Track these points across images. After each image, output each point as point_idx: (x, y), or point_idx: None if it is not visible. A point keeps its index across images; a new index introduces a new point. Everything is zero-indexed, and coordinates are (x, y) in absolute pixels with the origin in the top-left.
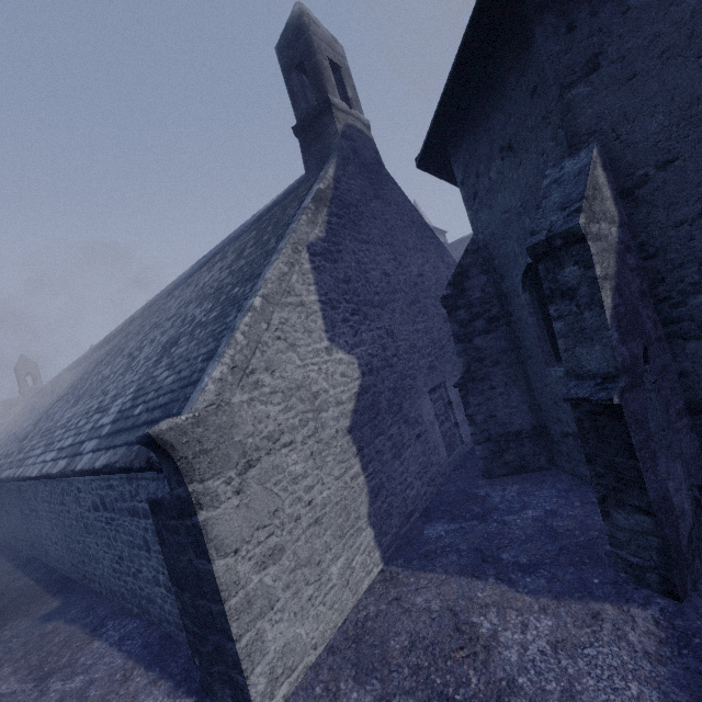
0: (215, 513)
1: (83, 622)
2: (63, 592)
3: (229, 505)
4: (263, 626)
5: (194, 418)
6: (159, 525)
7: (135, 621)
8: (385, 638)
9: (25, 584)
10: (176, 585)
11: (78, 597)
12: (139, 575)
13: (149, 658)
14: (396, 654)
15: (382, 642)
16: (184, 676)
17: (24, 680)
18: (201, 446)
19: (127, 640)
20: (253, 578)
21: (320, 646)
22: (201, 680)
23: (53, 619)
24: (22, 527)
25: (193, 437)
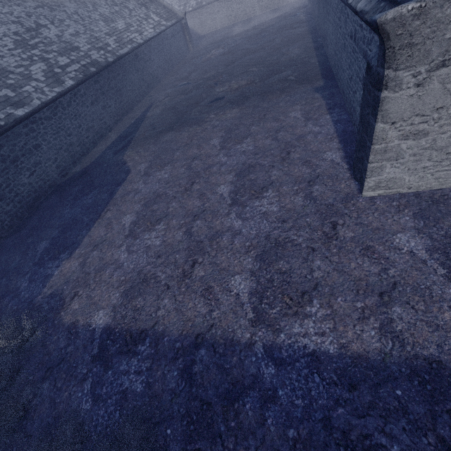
0: (392, 96)
1: (327, 102)
2: (326, 78)
3: (406, 93)
4: (386, 165)
5: (418, 9)
6: (365, 82)
7: (345, 115)
8: (450, 214)
9: (314, 63)
10: (360, 118)
11: (330, 85)
12: (355, 94)
13: (342, 138)
14: (446, 223)
15: (446, 213)
16: (350, 155)
17: (302, 116)
18: (409, 40)
19: (339, 123)
20: (395, 141)
21: (412, 190)
22: (353, 163)
23: (318, 92)
24: (322, 21)
25: (407, 30)
